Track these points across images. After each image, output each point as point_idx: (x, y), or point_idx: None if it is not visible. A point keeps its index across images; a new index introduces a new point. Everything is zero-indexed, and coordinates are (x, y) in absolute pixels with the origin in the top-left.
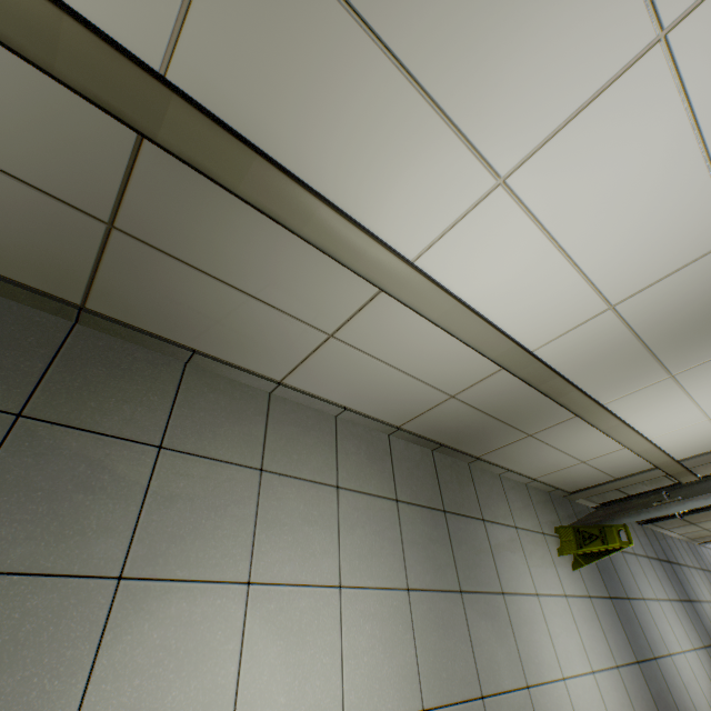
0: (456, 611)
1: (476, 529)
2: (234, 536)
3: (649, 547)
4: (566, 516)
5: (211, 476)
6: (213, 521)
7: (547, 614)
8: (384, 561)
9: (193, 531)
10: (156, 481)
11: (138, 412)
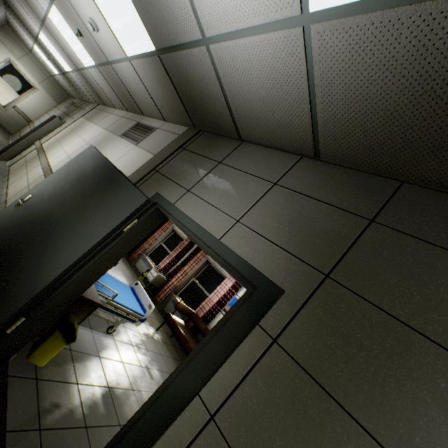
0: None
1: None
2: None
3: None
4: None
5: None
6: None
7: None
8: None
9: None
10: None
11: None
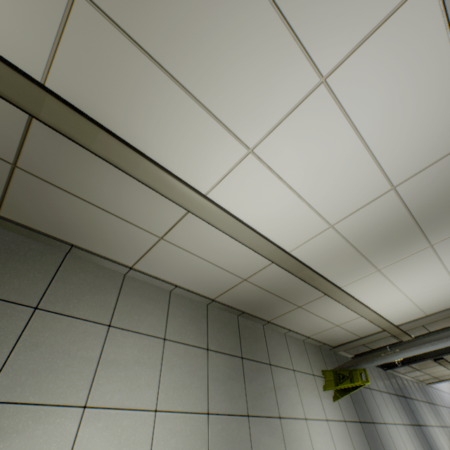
0: (243, 430)
1: (264, 370)
2: (80, 371)
3: (390, 386)
4: (331, 362)
5: (71, 329)
6: (66, 361)
7: (312, 434)
8: (193, 392)
9: (49, 368)
10: (27, 331)
11: (24, 284)
